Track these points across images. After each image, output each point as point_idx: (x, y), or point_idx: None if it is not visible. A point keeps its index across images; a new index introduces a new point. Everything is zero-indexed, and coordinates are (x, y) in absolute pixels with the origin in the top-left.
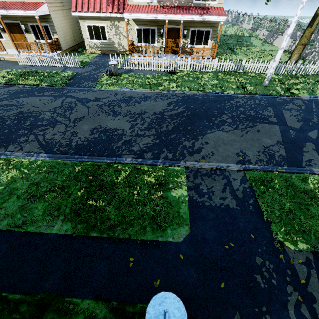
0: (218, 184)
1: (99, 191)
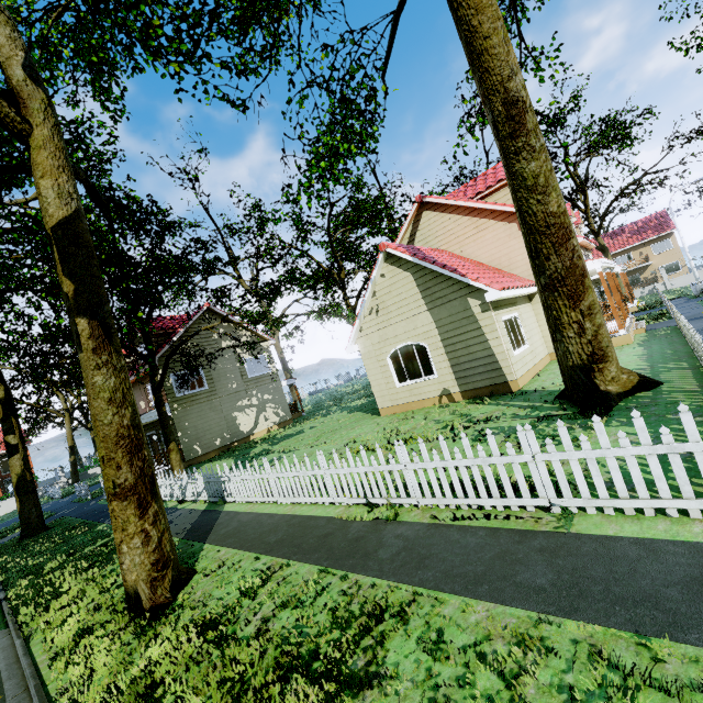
0: None
1: None
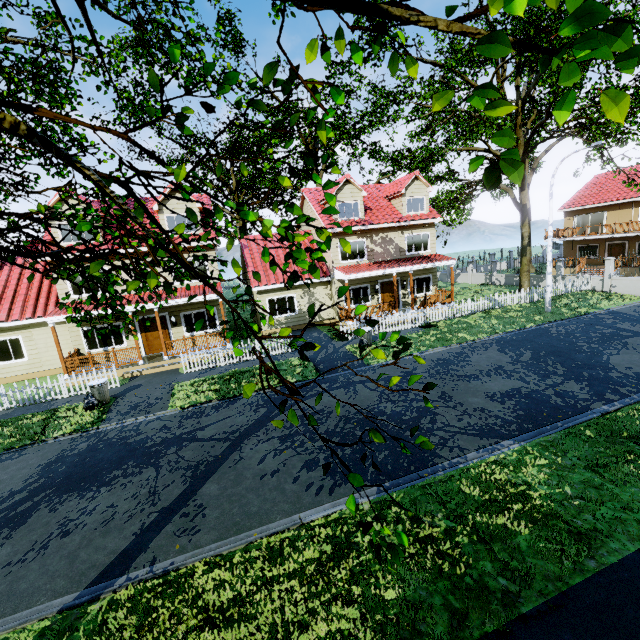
0: None
1: None
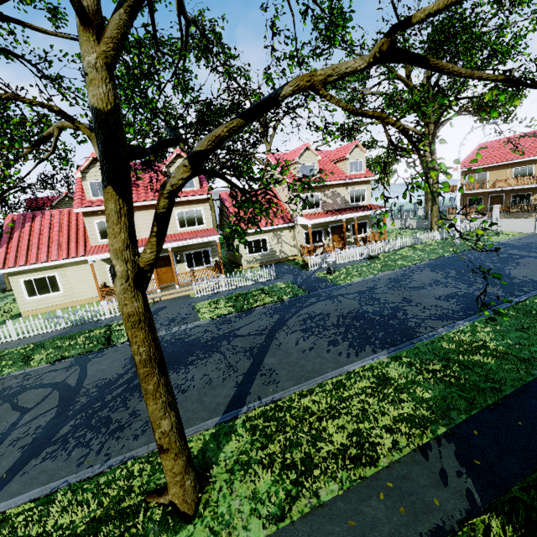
0: None
1: None
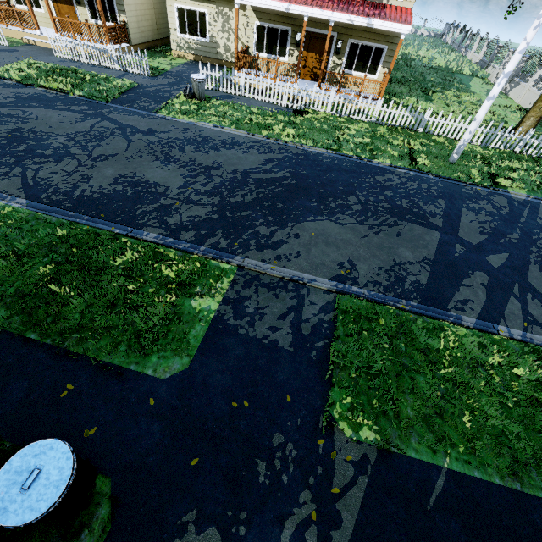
0: (279, 305)
1: (76, 272)
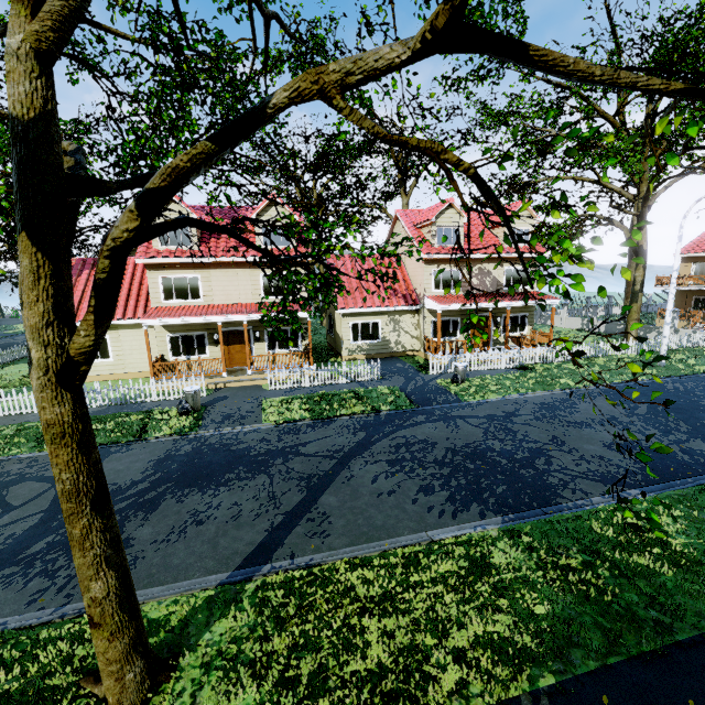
0: None
1: None
